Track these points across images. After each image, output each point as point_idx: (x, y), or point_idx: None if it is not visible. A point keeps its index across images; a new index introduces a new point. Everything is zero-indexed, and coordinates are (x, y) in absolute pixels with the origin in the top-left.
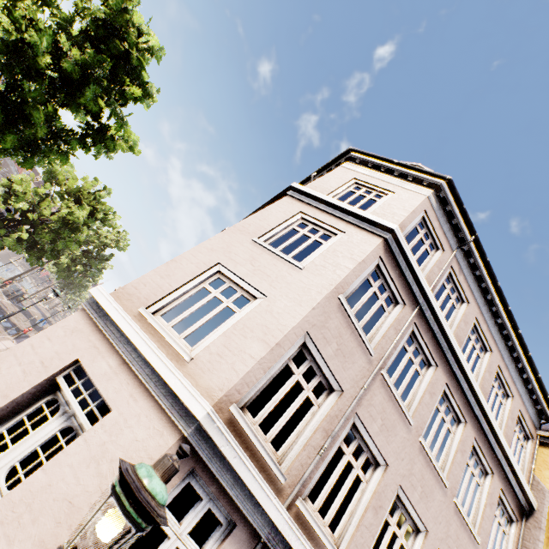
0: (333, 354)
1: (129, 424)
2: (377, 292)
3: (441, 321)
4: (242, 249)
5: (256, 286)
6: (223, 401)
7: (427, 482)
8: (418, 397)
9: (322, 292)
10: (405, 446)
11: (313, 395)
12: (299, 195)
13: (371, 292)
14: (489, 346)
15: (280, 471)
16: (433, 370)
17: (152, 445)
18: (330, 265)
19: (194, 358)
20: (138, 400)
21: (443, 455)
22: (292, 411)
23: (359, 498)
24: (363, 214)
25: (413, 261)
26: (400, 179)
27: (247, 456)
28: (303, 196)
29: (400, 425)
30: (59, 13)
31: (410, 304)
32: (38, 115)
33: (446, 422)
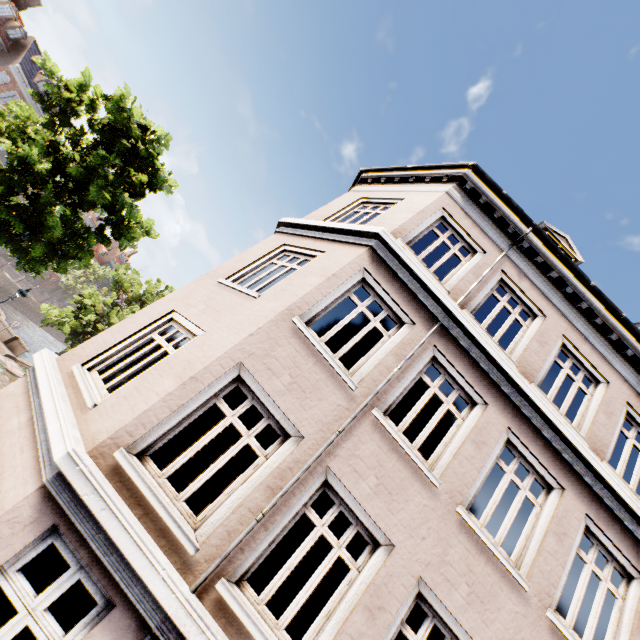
0: (284, 389)
1: (3, 476)
2: (365, 313)
3: (478, 339)
4: (203, 292)
5: (199, 324)
6: (107, 445)
7: (481, 578)
8: (452, 448)
9: (269, 315)
10: (427, 518)
11: (257, 443)
12: (288, 228)
13: (356, 313)
14: (601, 376)
15: (187, 537)
16: (481, 410)
17: (11, 496)
18: (291, 287)
19: (99, 404)
20: (25, 451)
21: (521, 539)
22: (222, 462)
23: (345, 593)
24: (346, 227)
25: (417, 266)
26: (416, 184)
27: (122, 510)
28: (291, 229)
29: (414, 487)
30: (71, 130)
31: (424, 323)
32: (52, 219)
33: (521, 488)
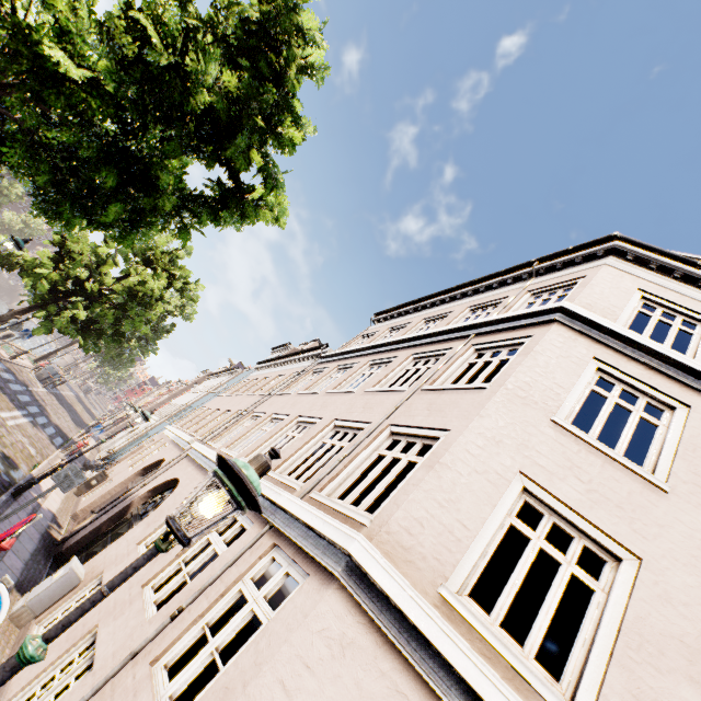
0: None
1: None
2: None
3: None
4: (543, 439)
5: (612, 533)
6: None
7: None
8: None
9: None
10: None
11: None
12: (578, 323)
13: None
14: None
15: None
16: None
17: None
18: None
19: None
20: None
21: None
22: None
23: None
24: None
25: None
26: None
27: None
28: (585, 326)
29: None
30: (196, 10)
31: None
32: (167, 178)
33: None
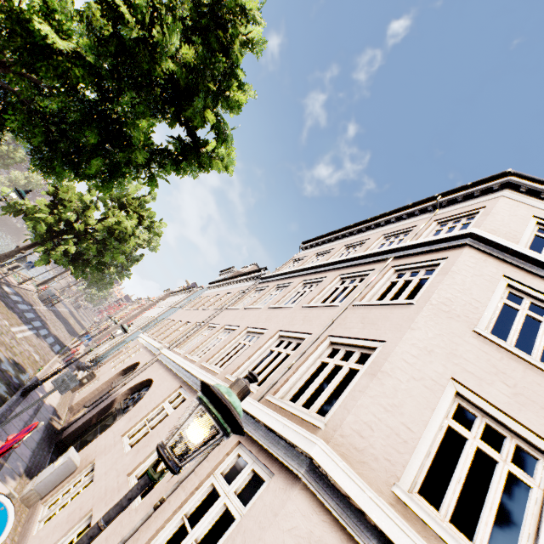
0: None
1: None
2: None
3: None
4: (469, 348)
5: (541, 433)
6: None
7: None
8: None
9: None
10: None
11: None
12: (486, 246)
13: None
14: None
15: None
16: None
17: None
18: None
19: None
20: None
21: None
22: None
23: None
24: None
25: None
26: None
27: None
28: (493, 249)
29: None
30: None
31: None
32: (138, 135)
33: None
